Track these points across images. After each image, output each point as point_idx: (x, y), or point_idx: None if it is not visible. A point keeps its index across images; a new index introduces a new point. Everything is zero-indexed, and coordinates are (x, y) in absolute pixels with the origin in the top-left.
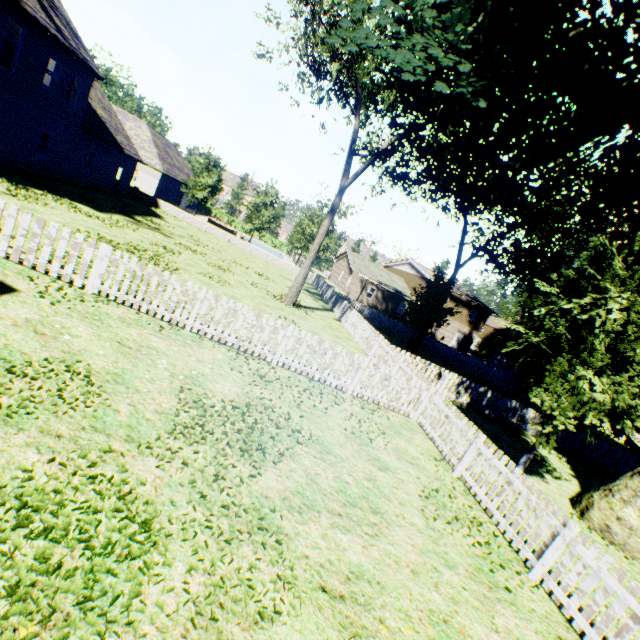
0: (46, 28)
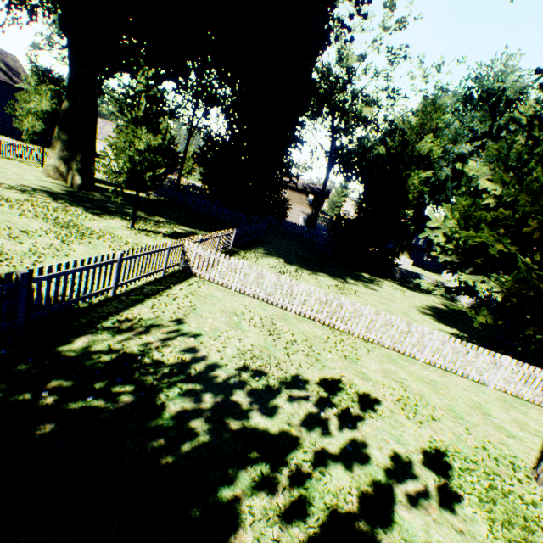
0: (4, 81)
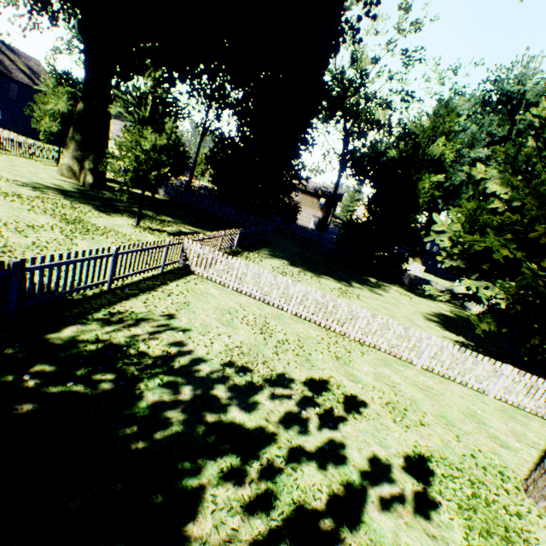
0: (26, 84)
